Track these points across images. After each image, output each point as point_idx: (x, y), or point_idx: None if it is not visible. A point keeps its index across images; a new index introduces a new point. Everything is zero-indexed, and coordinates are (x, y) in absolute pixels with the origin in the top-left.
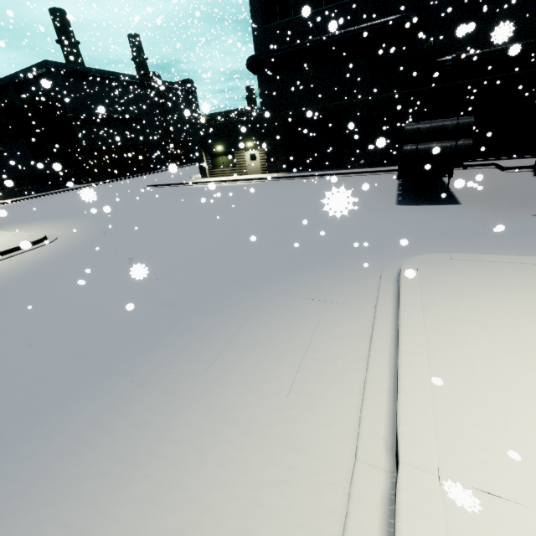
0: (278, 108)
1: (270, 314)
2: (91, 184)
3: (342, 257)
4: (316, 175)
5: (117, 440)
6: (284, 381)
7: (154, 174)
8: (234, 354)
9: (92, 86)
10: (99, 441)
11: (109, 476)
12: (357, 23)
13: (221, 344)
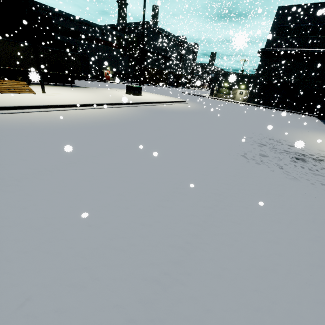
0: (265, 74)
1: (307, 132)
2: (145, 84)
3: (317, 129)
4: (274, 109)
5: (295, 135)
6: (323, 138)
7: (170, 88)
8: (306, 134)
9: (158, 37)
10: (292, 135)
11: (300, 137)
12: (321, 47)
13: (300, 132)
